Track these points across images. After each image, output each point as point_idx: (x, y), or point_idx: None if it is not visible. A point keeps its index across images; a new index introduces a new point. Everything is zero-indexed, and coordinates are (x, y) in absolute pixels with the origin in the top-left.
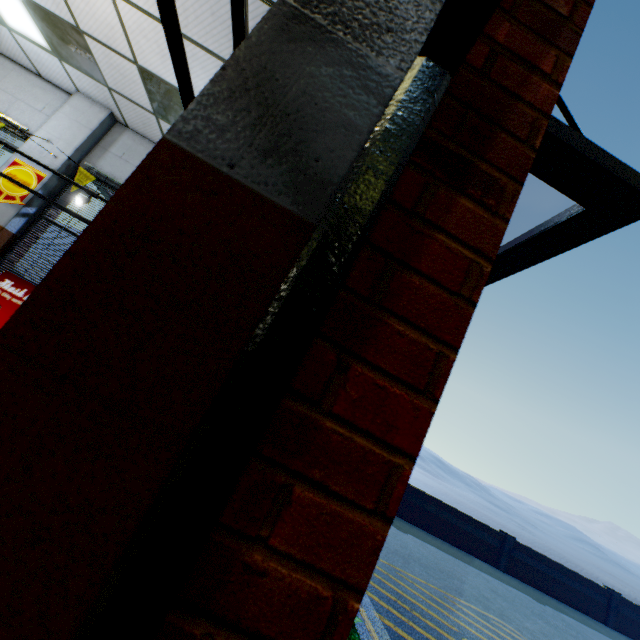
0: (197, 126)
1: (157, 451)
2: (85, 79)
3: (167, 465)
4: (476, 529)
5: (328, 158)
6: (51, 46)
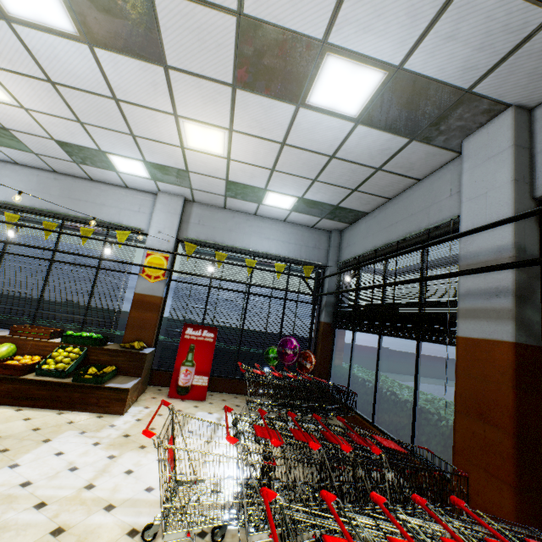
0: (517, 337)
1: (539, 394)
2: (172, 186)
3: (541, 395)
4: (443, 363)
5: (537, 331)
6: (152, 176)
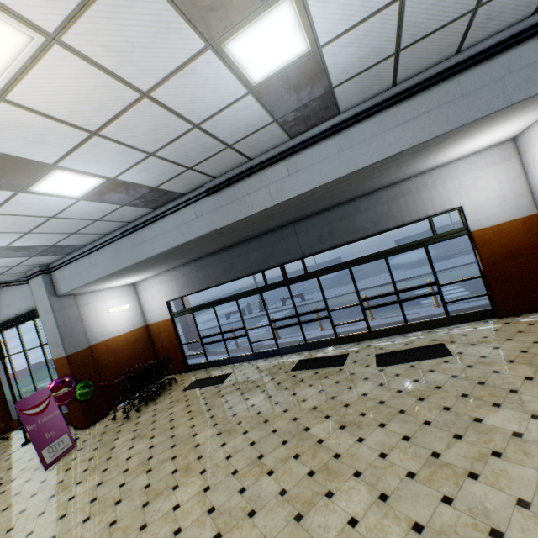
0: None
1: None
2: None
3: (1, 385)
4: None
5: None
6: None
